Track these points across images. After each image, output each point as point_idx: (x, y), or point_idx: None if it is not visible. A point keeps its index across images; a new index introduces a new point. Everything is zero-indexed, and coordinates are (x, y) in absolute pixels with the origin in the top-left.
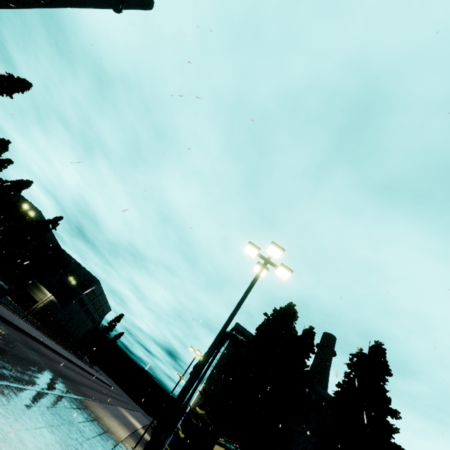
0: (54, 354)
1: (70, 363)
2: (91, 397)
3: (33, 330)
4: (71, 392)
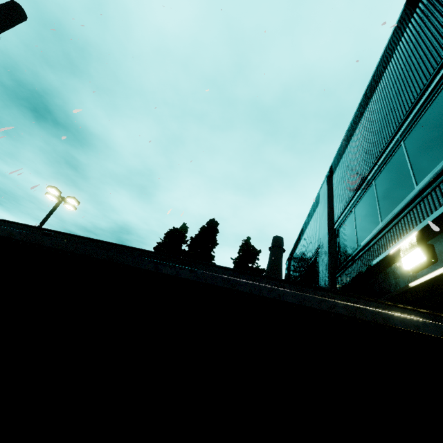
0: None
1: None
2: None
3: None
4: None
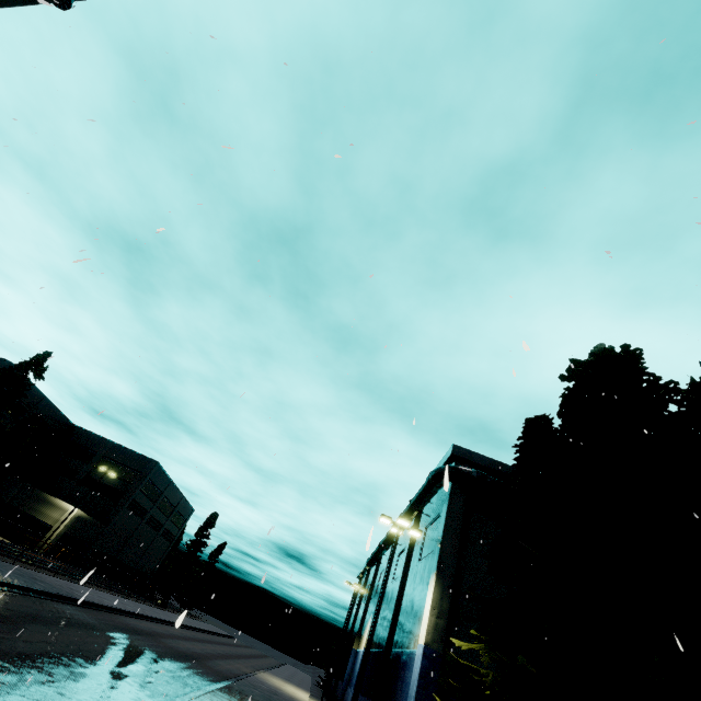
0: (100, 614)
1: (142, 620)
2: (201, 680)
3: (43, 578)
4: (147, 696)
